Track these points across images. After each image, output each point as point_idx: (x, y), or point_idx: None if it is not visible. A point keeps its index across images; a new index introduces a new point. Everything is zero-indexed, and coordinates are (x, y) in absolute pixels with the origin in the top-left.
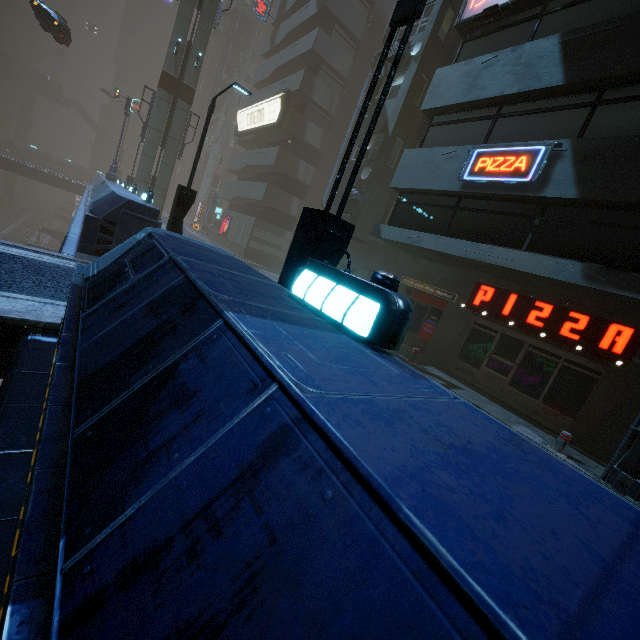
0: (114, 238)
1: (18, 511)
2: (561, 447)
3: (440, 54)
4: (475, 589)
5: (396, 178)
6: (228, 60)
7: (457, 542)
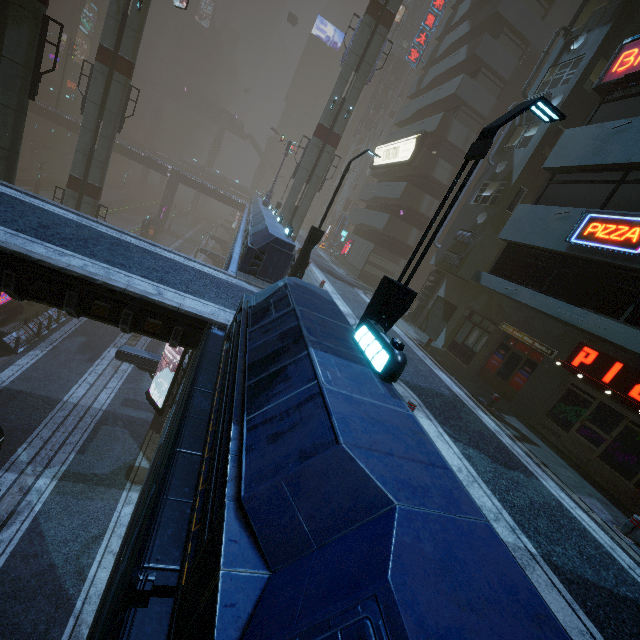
0: (262, 263)
1: (208, 417)
2: (628, 530)
3: (584, 104)
4: (338, 431)
5: (505, 230)
6: (377, 98)
7: (342, 426)
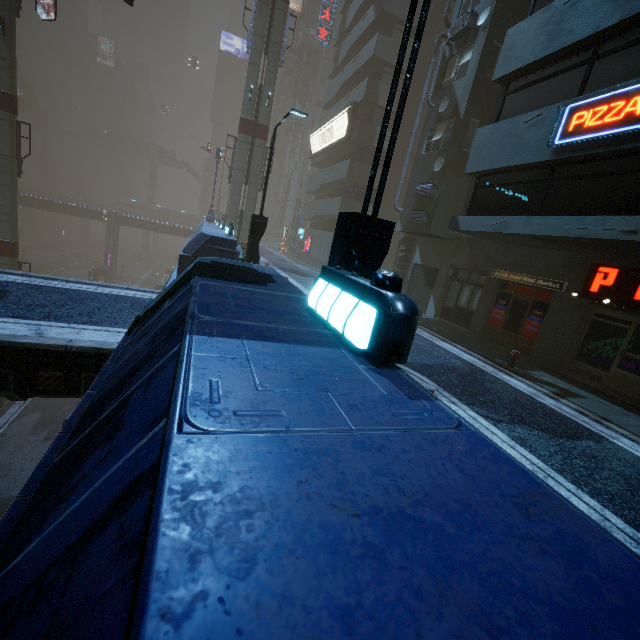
0: None
1: None
2: None
3: (514, 12)
4: None
5: (471, 162)
6: (299, 92)
7: None
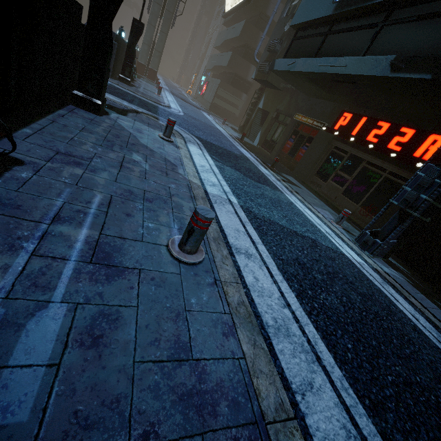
0: None
1: None
2: (339, 220)
3: None
4: None
5: (295, 16)
6: None
7: None
